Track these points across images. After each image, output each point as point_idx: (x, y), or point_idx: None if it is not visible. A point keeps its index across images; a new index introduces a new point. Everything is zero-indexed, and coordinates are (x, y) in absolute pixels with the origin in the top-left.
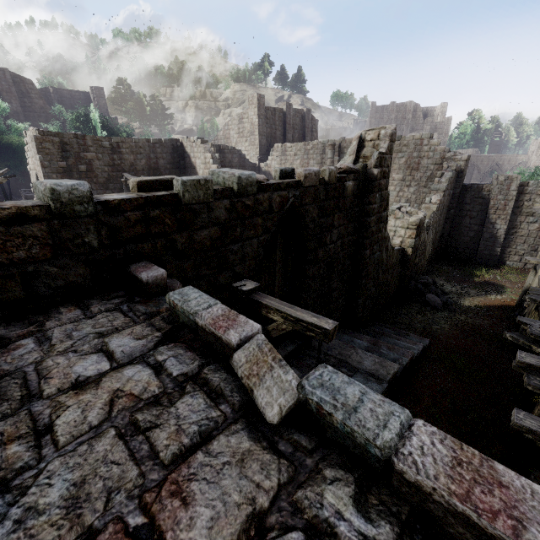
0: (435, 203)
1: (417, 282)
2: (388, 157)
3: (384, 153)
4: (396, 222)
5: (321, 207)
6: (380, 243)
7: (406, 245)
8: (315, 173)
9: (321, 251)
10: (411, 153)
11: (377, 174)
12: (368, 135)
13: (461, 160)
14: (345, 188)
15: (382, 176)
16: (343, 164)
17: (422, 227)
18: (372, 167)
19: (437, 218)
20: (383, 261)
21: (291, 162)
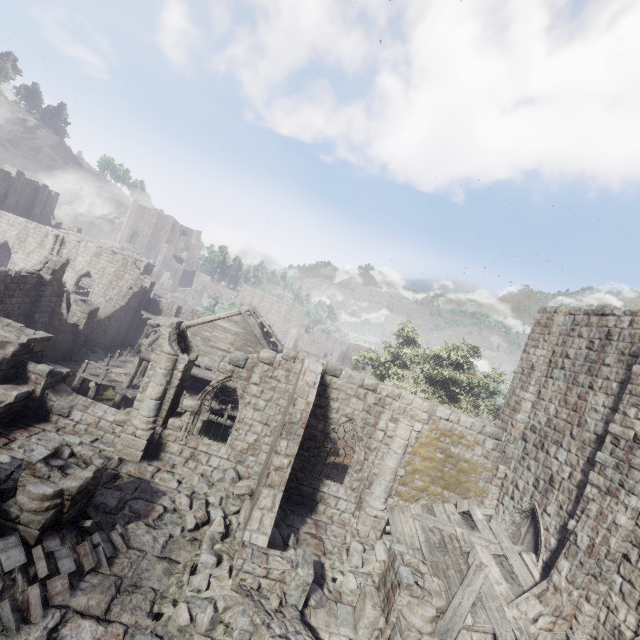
0: (121, 305)
1: (89, 350)
2: (62, 272)
3: (58, 270)
4: (78, 307)
5: (7, 286)
6: (54, 315)
7: (81, 322)
8: (6, 272)
9: (2, 306)
10: (119, 267)
11: (50, 279)
12: (54, 258)
13: (148, 283)
14: (26, 281)
15: (55, 280)
16: (30, 269)
17: (95, 314)
18: (49, 275)
19: (122, 315)
20: (55, 326)
21: (5, 230)
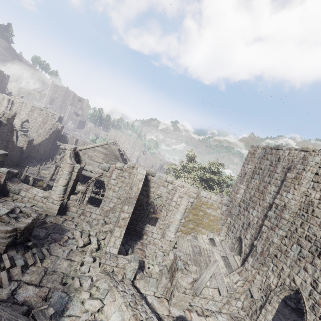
0: (46, 137)
1: (29, 161)
2: (12, 120)
3: (10, 118)
4: (22, 138)
5: None
6: (9, 142)
7: (24, 146)
8: None
9: None
10: (44, 118)
11: (6, 123)
12: (7, 112)
13: (60, 127)
14: None
15: (9, 124)
16: None
17: (32, 142)
18: (5, 121)
19: (46, 143)
20: (10, 148)
21: None
